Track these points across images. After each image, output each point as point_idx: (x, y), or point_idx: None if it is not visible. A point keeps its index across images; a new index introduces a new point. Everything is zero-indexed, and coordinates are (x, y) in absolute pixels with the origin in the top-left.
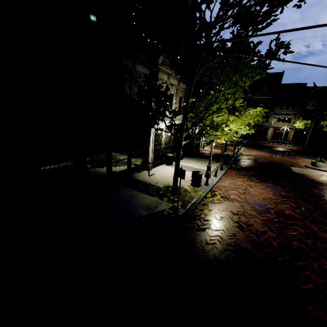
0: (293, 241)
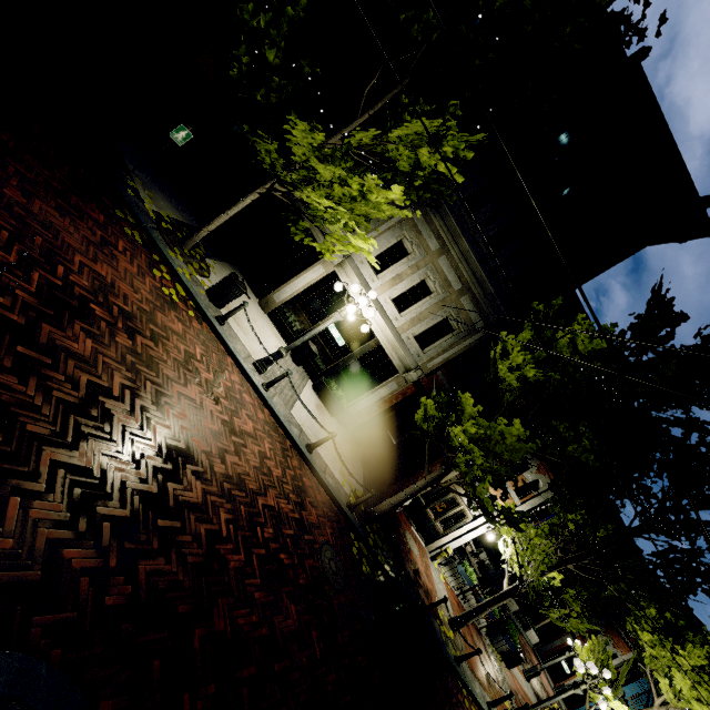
0: None
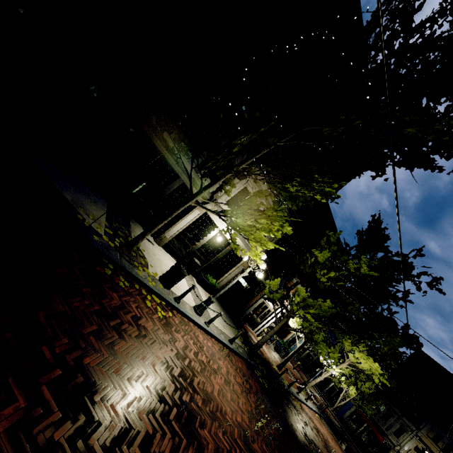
0: (116, 408)
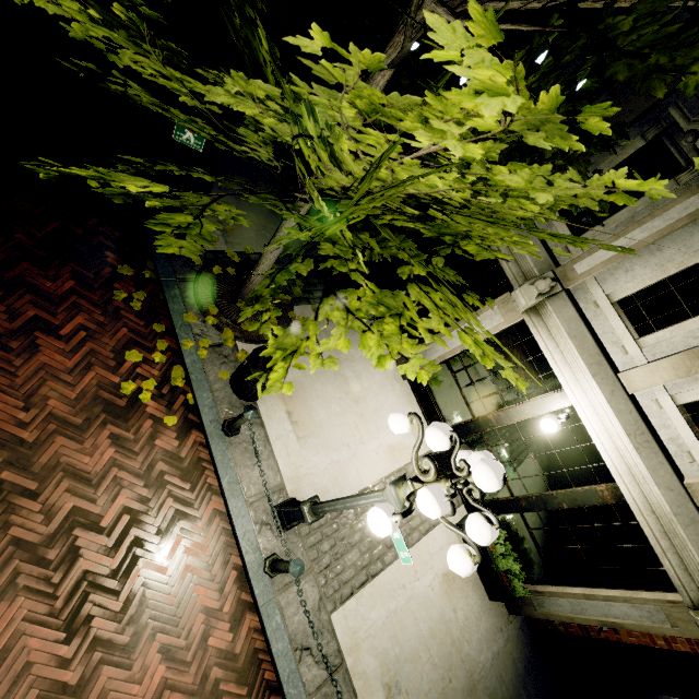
0: None
